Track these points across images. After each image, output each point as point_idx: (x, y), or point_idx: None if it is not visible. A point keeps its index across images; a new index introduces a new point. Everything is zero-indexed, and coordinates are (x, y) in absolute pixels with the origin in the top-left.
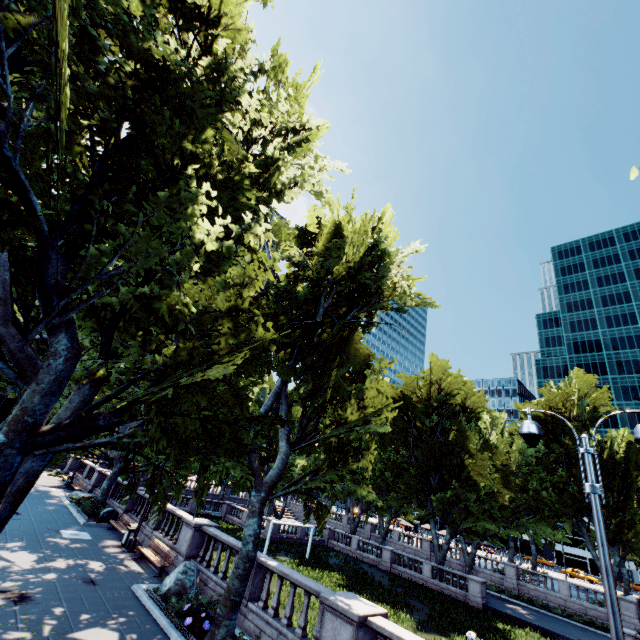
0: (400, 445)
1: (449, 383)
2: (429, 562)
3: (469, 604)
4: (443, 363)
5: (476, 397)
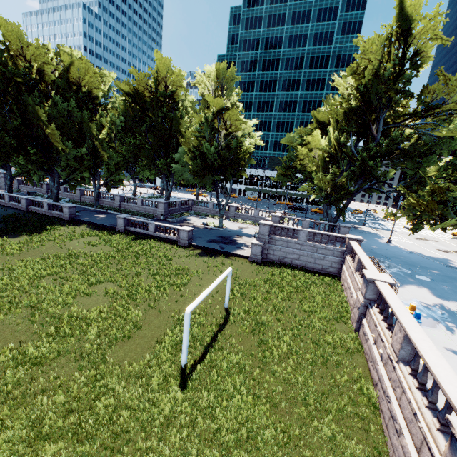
0: (2, 121)
1: (35, 57)
2: (47, 201)
3: (64, 219)
4: (16, 31)
5: (88, 77)
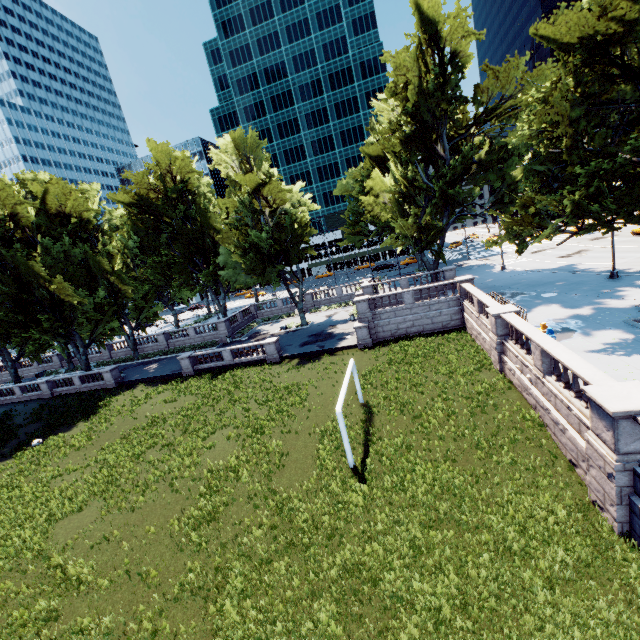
0: None
1: (2, 202)
2: (77, 375)
3: (108, 388)
4: None
5: (71, 201)
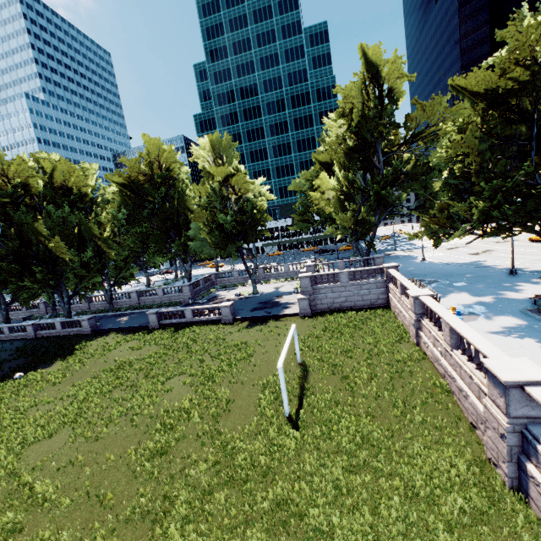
0: None
1: (18, 174)
2: (59, 320)
3: (84, 334)
4: None
5: (74, 177)
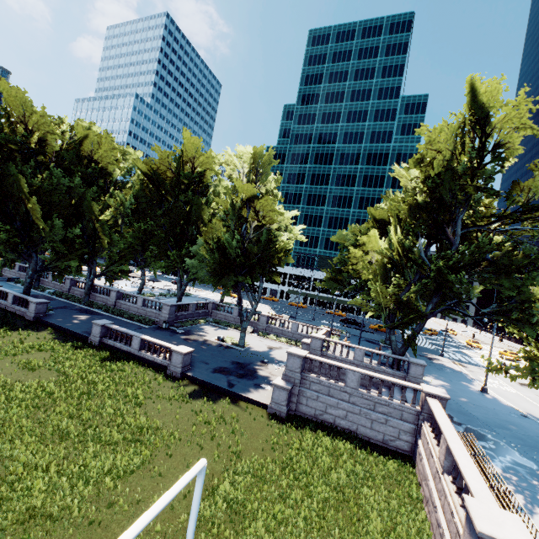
0: None
1: (38, 126)
2: (14, 293)
3: (26, 319)
4: (21, 97)
5: (103, 152)
